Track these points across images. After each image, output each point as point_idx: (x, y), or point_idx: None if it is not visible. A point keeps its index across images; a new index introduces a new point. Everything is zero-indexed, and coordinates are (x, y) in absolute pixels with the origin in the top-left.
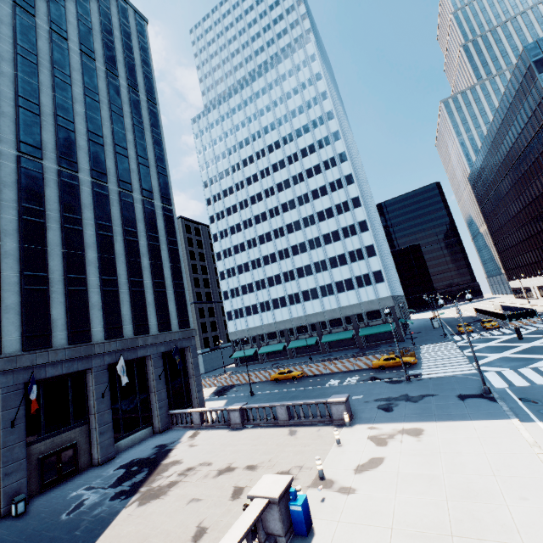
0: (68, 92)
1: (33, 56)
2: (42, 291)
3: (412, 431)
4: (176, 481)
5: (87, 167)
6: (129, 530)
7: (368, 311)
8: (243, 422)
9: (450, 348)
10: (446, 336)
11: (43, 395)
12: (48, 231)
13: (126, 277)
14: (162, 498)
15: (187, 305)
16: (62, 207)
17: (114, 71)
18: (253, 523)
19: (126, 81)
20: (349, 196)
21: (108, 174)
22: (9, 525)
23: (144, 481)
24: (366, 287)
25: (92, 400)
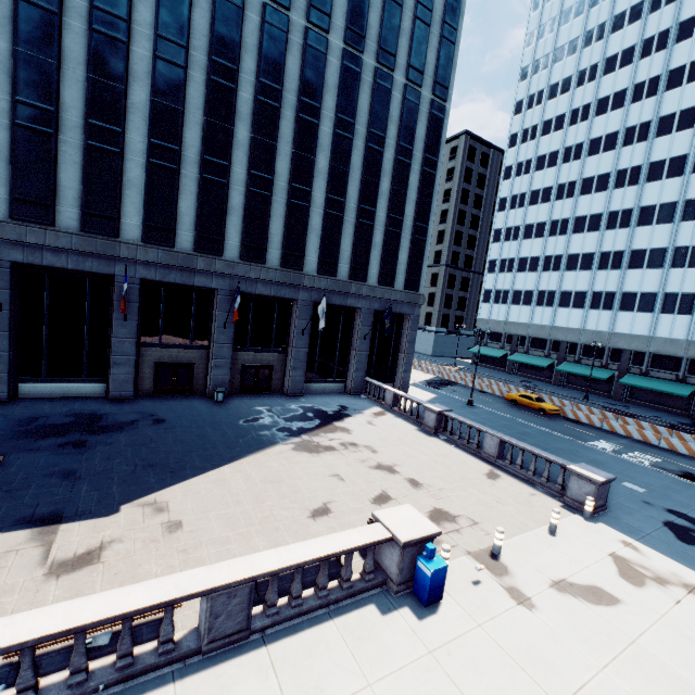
0: None
1: None
2: (265, 198)
3: None
4: (334, 448)
5: (342, 24)
6: (272, 465)
7: None
8: (436, 429)
9: None
10: None
11: (253, 310)
12: (281, 120)
13: (356, 202)
14: (313, 455)
15: (422, 261)
16: (301, 87)
17: None
18: (356, 548)
19: None
20: None
21: (367, 37)
22: (210, 406)
23: (310, 430)
24: None
25: (293, 332)
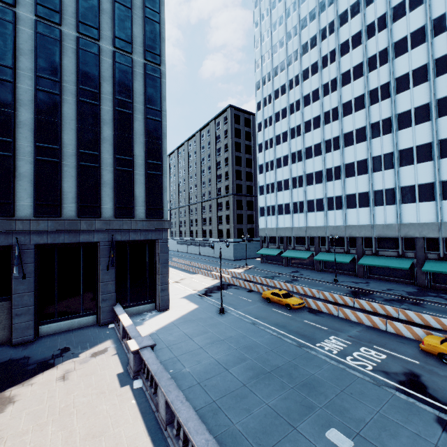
0: None
1: None
2: None
3: None
4: None
5: (31, 1)
6: None
7: None
8: (137, 371)
9: None
10: None
11: None
12: None
13: (75, 148)
14: None
15: (162, 192)
16: None
17: None
18: None
19: None
20: None
21: (63, 13)
22: None
23: None
24: None
25: (12, 278)
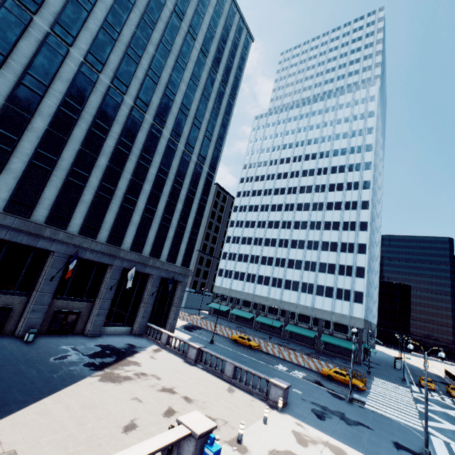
0: (180, 74)
1: (170, 45)
2: (107, 199)
3: (335, 448)
4: (131, 377)
5: (171, 127)
6: (86, 394)
7: (337, 323)
8: (196, 360)
9: (404, 394)
10: (404, 381)
11: (76, 269)
12: (128, 161)
13: (162, 212)
14: (116, 384)
15: (193, 250)
16: (143, 148)
17: (216, 68)
18: (172, 443)
19: (221, 77)
20: (359, 218)
21: (181, 136)
22: (20, 345)
23: (110, 364)
24: (343, 300)
25: (103, 287)
